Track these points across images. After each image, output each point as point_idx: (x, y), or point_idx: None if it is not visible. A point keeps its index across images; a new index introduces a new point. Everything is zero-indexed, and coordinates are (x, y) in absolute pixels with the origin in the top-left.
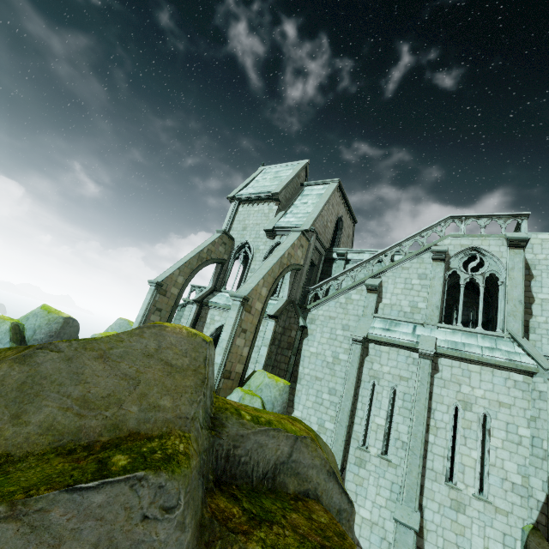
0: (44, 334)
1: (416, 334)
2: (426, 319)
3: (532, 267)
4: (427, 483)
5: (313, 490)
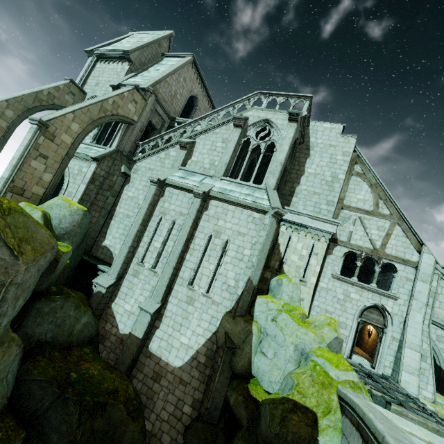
0: None
1: (202, 182)
2: (215, 173)
3: (311, 148)
4: (176, 286)
5: None
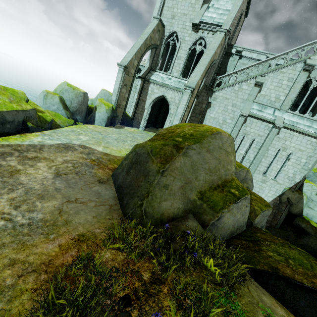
0: (76, 103)
1: (274, 115)
2: (282, 107)
3: None
4: (255, 174)
5: (248, 186)
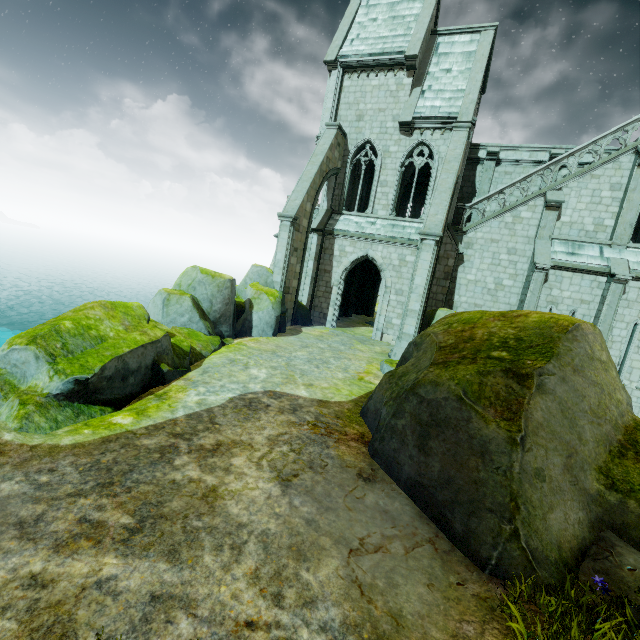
0: (220, 303)
1: (605, 257)
2: (615, 239)
3: None
4: None
5: None
